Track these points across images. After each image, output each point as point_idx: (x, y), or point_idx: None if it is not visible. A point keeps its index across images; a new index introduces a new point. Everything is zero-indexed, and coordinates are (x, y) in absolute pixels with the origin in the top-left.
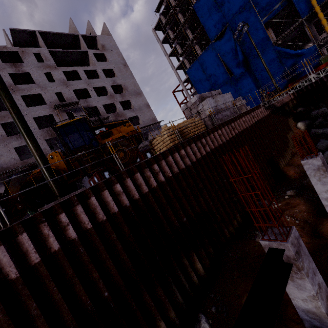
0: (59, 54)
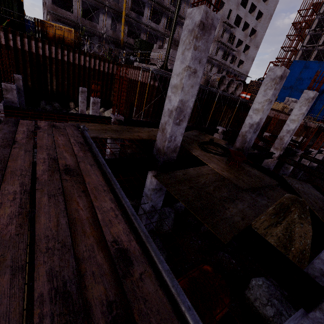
0: None
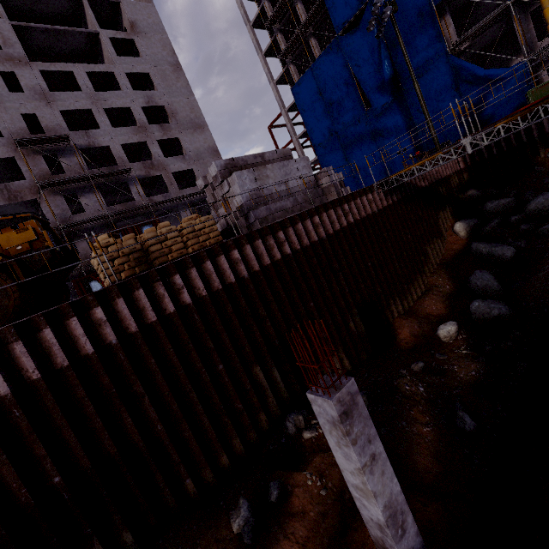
0: (36, 33)
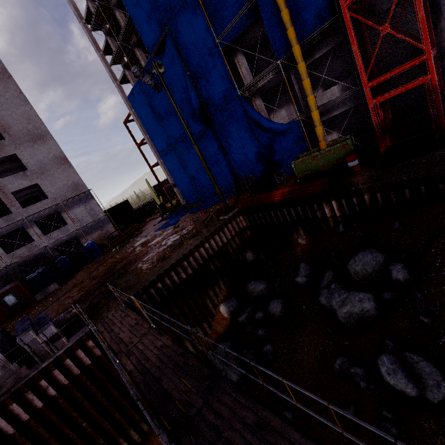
0: None
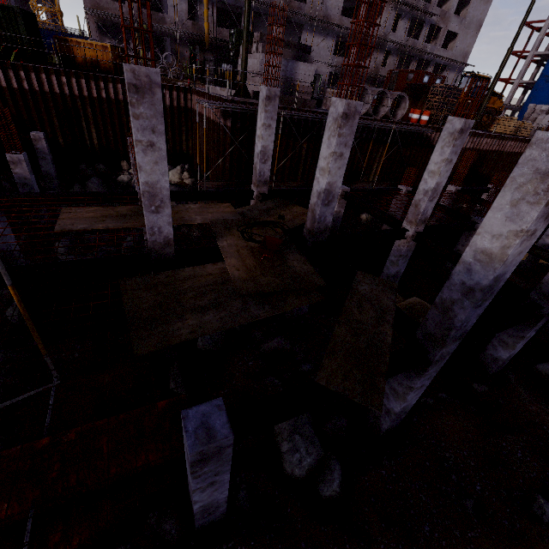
0: None
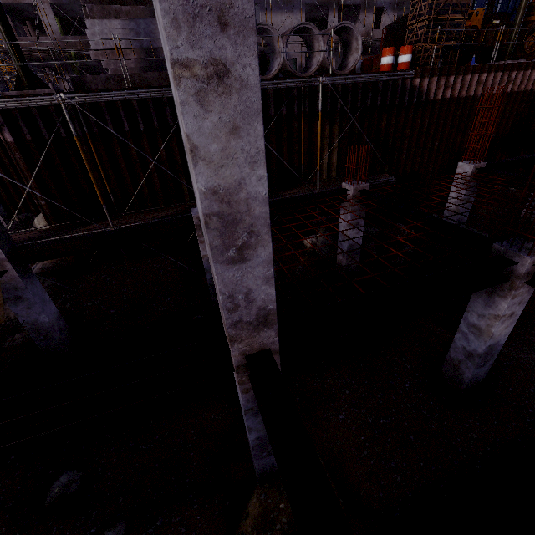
0: None
